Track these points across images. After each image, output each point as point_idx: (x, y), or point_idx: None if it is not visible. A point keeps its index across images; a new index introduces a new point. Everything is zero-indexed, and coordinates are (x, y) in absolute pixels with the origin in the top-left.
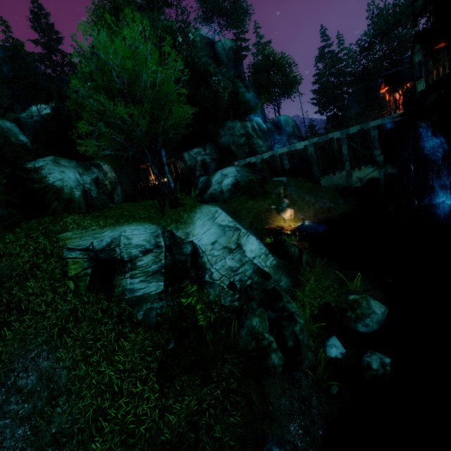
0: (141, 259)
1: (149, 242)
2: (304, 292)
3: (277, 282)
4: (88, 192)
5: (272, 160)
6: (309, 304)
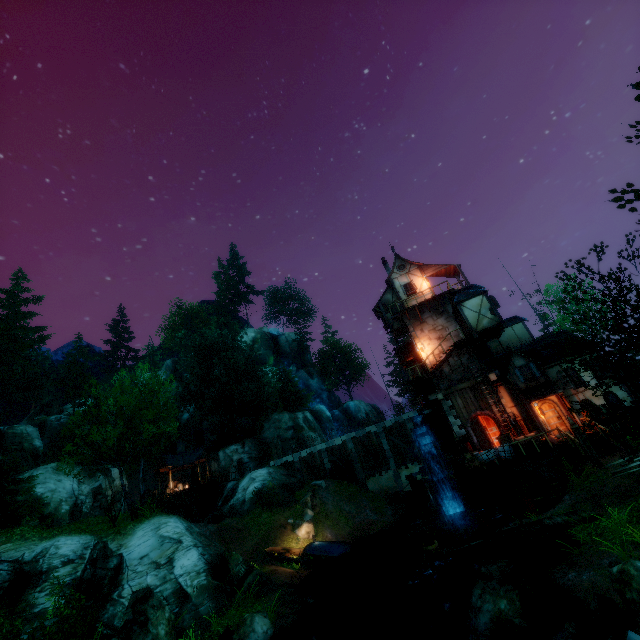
0: (59, 570)
1: (75, 553)
2: (222, 620)
3: (196, 607)
4: (79, 506)
5: (311, 458)
6: (217, 632)
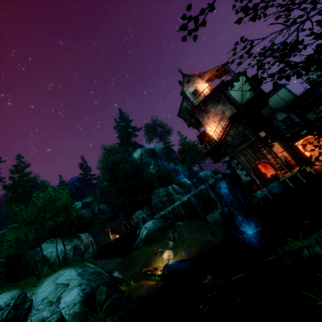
0: None
1: (5, 303)
2: None
3: None
4: (66, 256)
5: (174, 210)
6: None
